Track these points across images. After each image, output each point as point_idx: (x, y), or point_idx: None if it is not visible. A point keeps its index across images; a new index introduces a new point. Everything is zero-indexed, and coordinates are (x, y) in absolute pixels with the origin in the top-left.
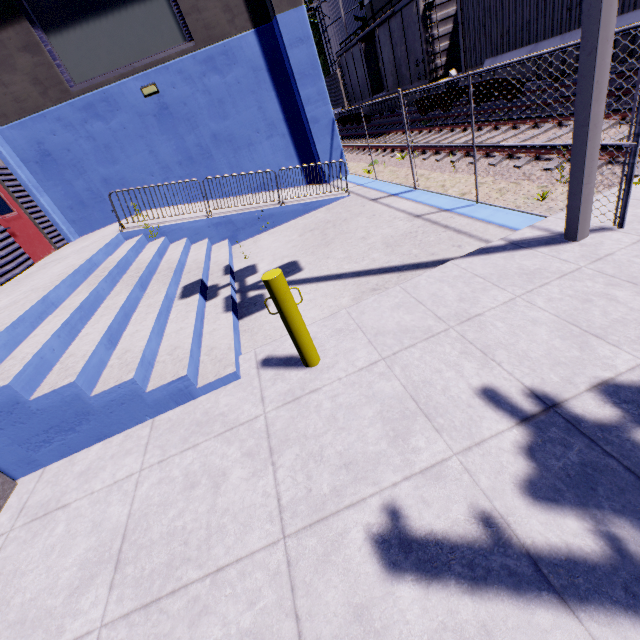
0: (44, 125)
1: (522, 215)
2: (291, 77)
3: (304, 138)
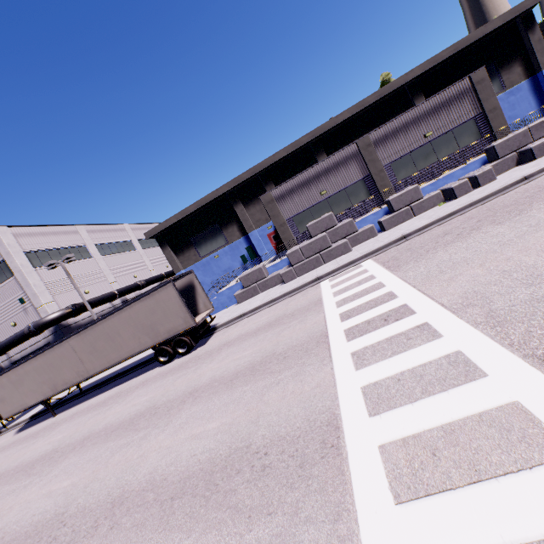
0: None
1: None
2: None
3: None
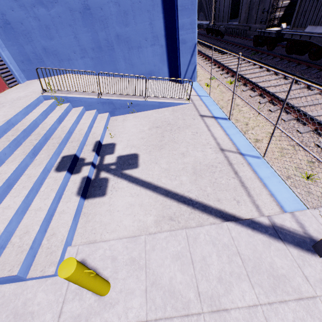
0: (6, 2)
1: (289, 190)
2: (175, 6)
3: (174, 51)
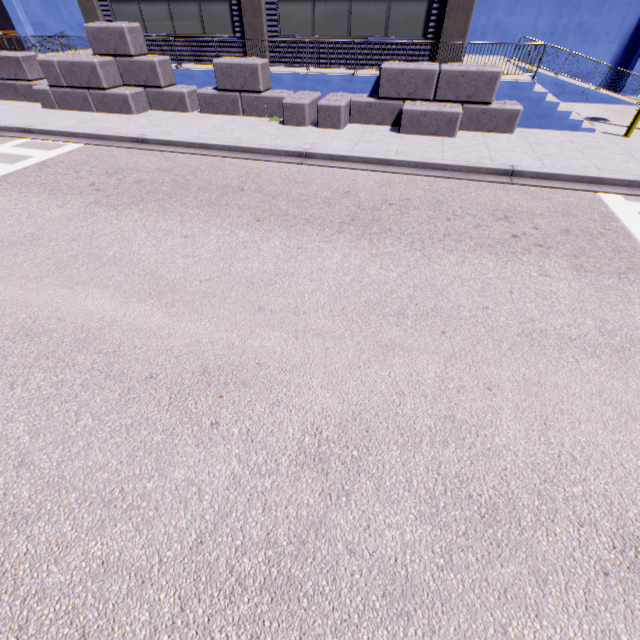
0: None
1: None
2: None
3: (632, 54)
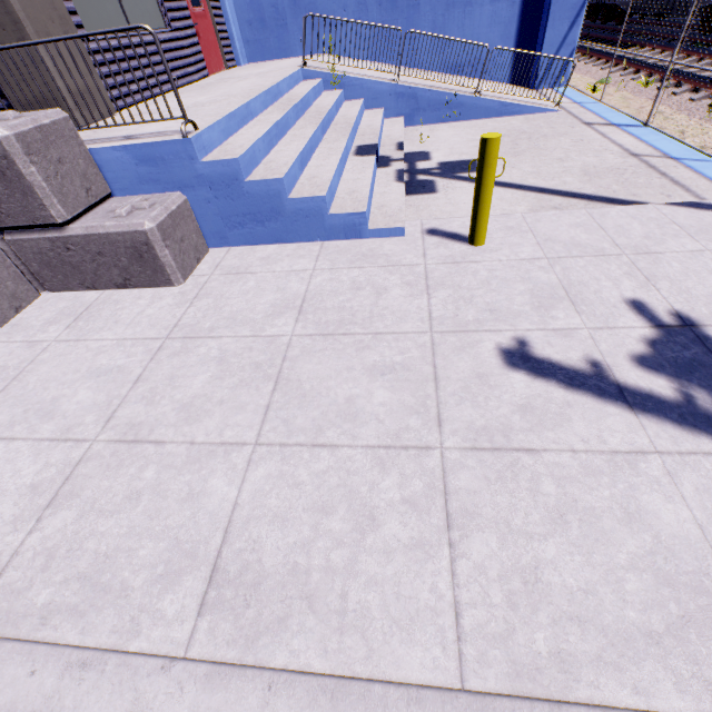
0: None
1: None
2: None
3: (536, 16)
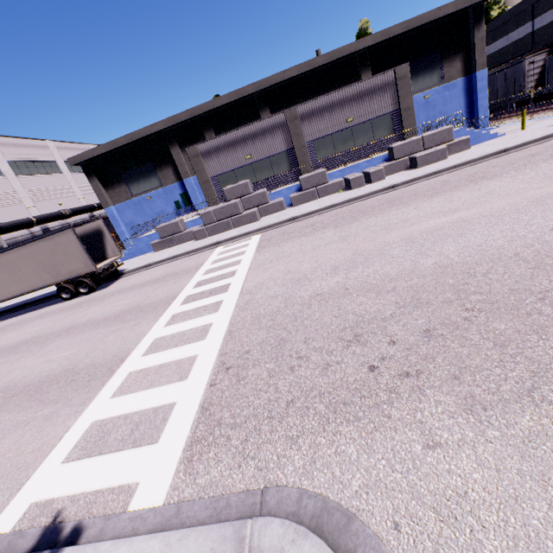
0: None
1: None
2: (474, 91)
3: (472, 113)
